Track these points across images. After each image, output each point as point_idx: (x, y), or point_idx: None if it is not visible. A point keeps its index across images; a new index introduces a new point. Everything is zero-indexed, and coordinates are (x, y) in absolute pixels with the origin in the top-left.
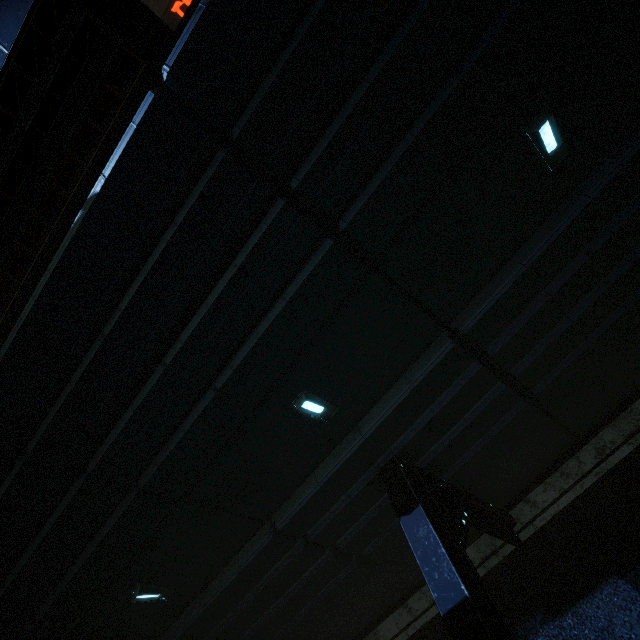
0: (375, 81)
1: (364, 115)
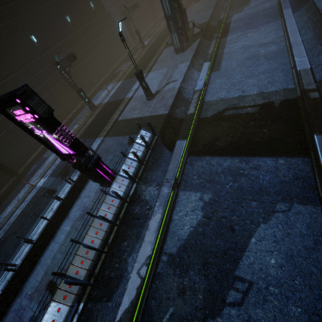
0: None
1: None
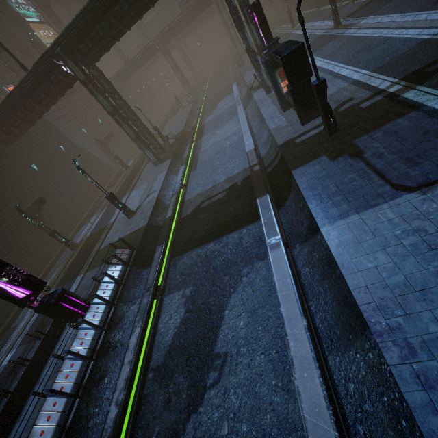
0: (2, 152)
1: (1, 155)
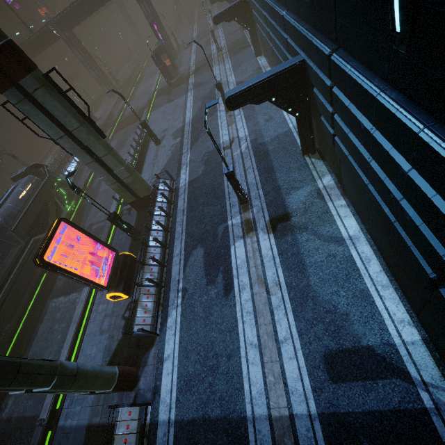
0: None
1: None
